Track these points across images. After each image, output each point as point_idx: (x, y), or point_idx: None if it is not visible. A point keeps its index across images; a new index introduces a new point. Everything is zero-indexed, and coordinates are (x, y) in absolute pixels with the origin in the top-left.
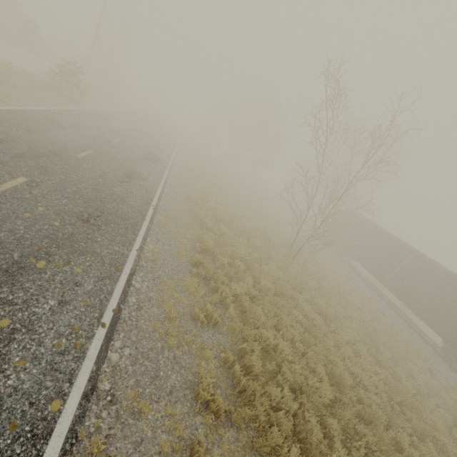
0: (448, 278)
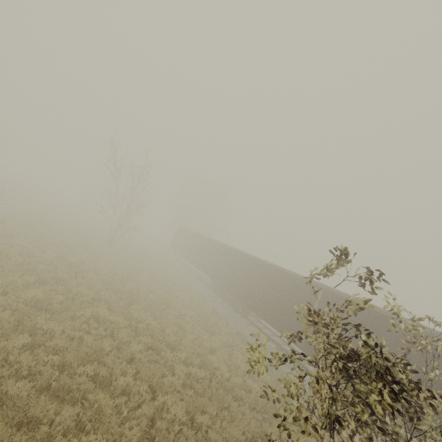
0: (210, 242)
